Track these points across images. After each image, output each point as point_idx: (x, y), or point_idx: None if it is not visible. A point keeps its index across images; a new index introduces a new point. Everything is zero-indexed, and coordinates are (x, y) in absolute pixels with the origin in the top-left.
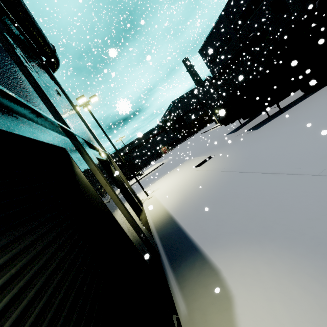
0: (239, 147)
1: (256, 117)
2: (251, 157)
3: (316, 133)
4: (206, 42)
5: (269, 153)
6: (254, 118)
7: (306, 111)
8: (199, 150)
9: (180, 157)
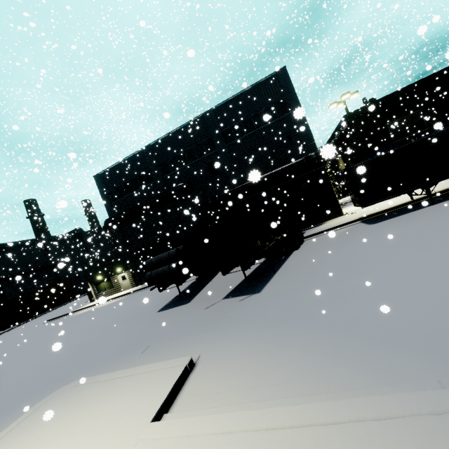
0: (279, 323)
1: (209, 283)
2: (431, 336)
3: None
4: (113, 169)
5: None
6: (204, 284)
7: (340, 264)
8: (83, 354)
9: None
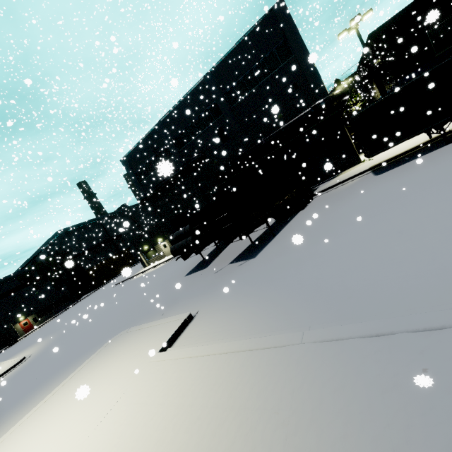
0: (254, 285)
1: (226, 248)
2: (332, 295)
3: (422, 237)
4: (134, 151)
5: (375, 279)
6: (222, 249)
7: (323, 227)
8: (134, 310)
9: (79, 333)
